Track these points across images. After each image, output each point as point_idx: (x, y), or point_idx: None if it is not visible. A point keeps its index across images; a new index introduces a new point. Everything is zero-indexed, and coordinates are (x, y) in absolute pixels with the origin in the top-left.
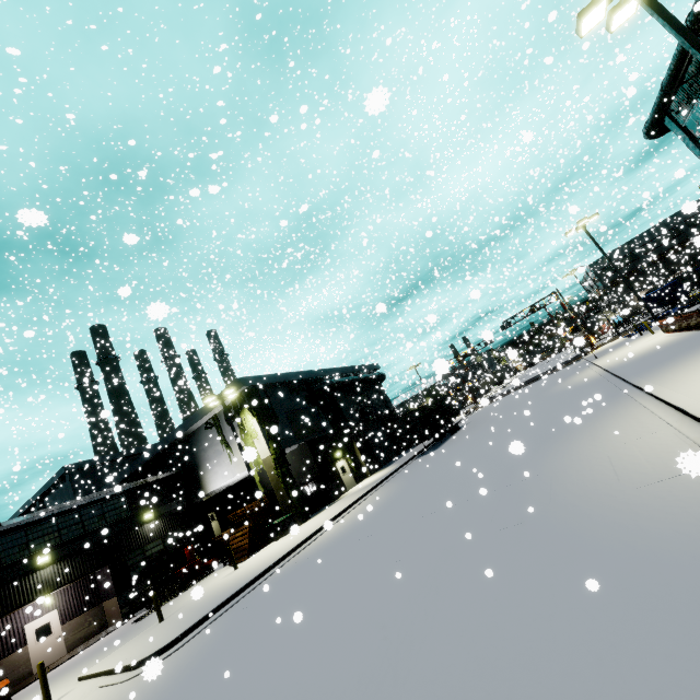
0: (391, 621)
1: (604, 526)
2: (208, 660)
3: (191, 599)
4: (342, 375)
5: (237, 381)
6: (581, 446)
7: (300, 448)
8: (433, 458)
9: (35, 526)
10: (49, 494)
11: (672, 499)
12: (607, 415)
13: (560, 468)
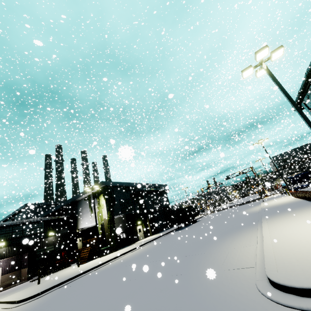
0: (109, 306)
1: (201, 284)
2: (43, 306)
3: (55, 277)
4: (149, 187)
5: (101, 182)
6: (225, 244)
7: (122, 217)
8: (178, 234)
9: (3, 228)
10: (17, 214)
11: (229, 278)
12: (244, 231)
13: (211, 253)
